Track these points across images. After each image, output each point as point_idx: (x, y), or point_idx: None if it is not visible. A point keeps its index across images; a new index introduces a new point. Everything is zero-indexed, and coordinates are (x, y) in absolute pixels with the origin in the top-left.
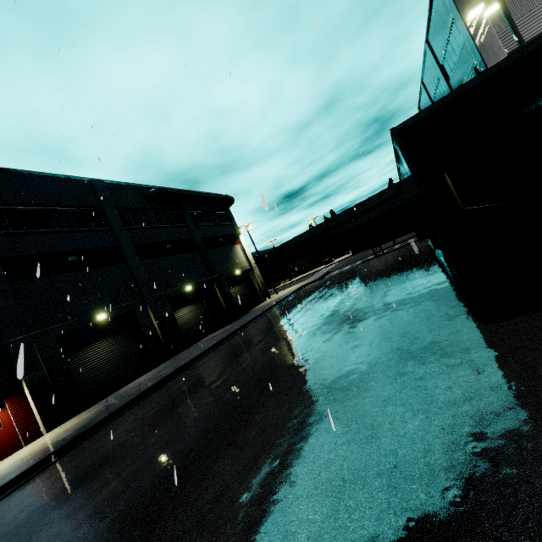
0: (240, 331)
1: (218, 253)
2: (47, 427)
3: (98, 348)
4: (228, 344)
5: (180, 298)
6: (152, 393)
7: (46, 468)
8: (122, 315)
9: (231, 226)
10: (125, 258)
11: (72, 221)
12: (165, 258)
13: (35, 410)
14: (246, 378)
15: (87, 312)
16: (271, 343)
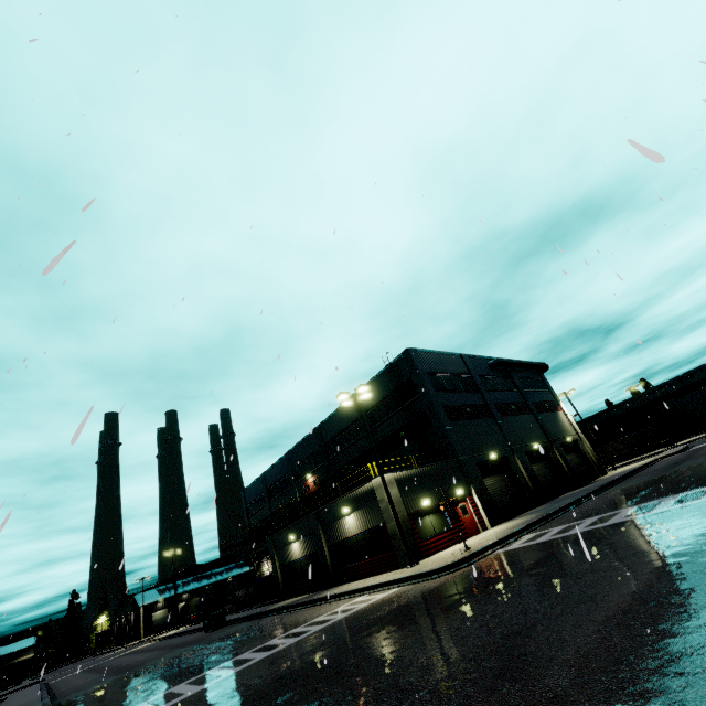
0: (620, 481)
1: (547, 418)
2: (490, 523)
3: (494, 480)
4: (621, 484)
5: (530, 454)
6: (584, 501)
7: (557, 516)
8: (499, 459)
9: (549, 393)
10: (492, 414)
11: (459, 384)
12: (513, 417)
13: (481, 509)
14: (704, 468)
15: (484, 450)
16: (697, 464)
